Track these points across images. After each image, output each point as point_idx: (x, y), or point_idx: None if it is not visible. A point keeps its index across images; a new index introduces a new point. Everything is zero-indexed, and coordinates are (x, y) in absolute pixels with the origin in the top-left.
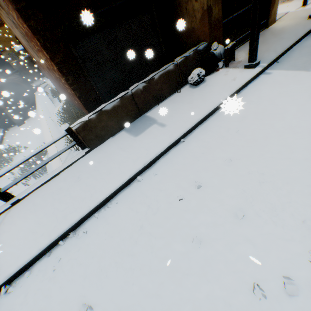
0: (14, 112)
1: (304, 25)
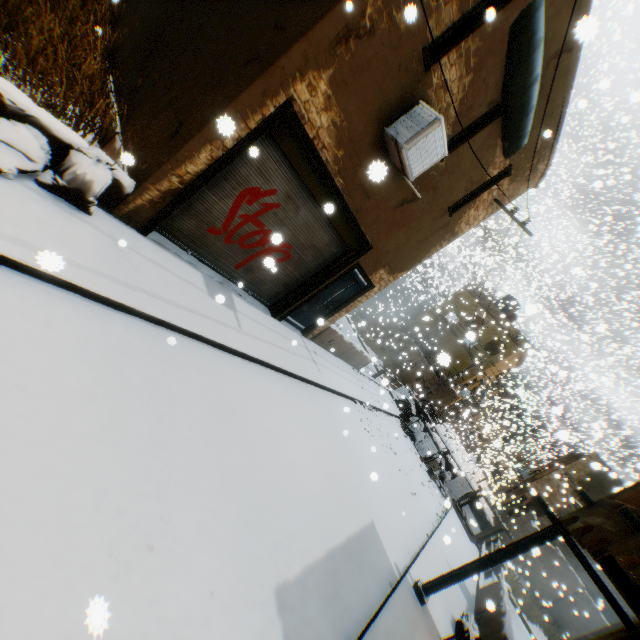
0: None
1: None
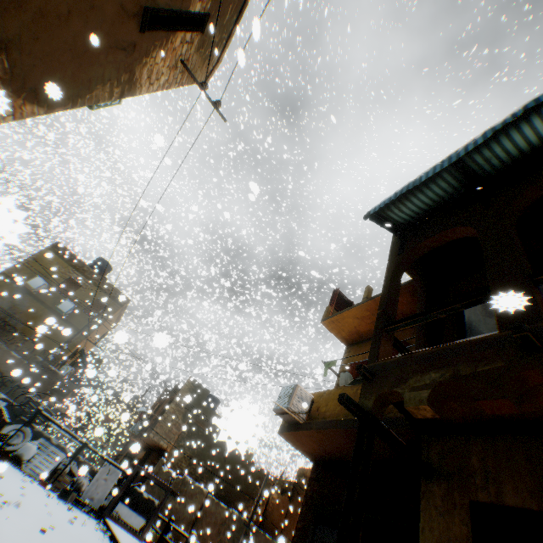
0: None
1: None
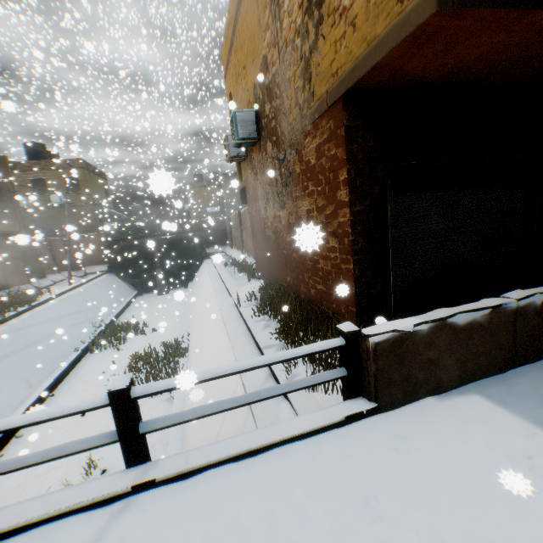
0: (164, 275)
1: None
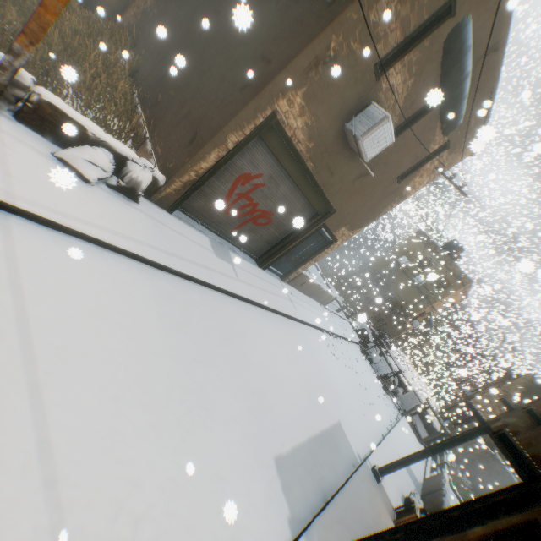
0: None
1: (336, 533)
